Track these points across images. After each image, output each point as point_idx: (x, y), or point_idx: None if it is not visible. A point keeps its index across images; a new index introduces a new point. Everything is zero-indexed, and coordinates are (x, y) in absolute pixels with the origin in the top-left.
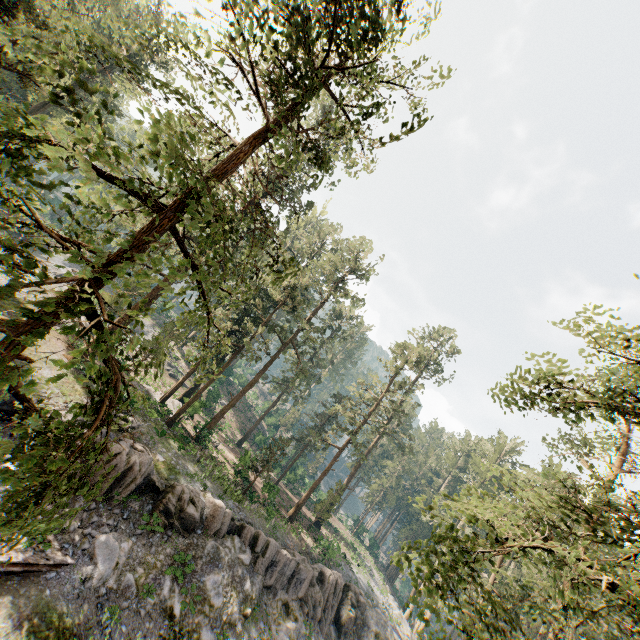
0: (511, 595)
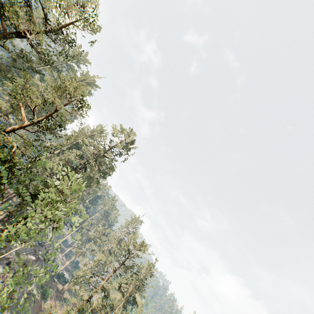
0: (93, 249)
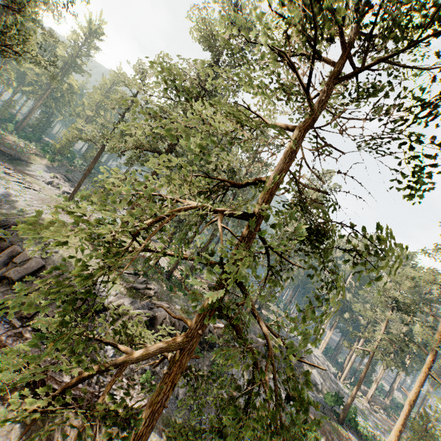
0: (397, 340)
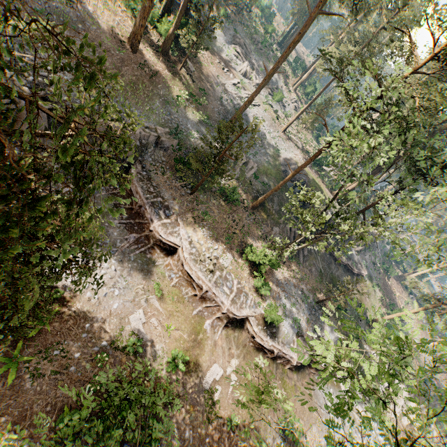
0: None
